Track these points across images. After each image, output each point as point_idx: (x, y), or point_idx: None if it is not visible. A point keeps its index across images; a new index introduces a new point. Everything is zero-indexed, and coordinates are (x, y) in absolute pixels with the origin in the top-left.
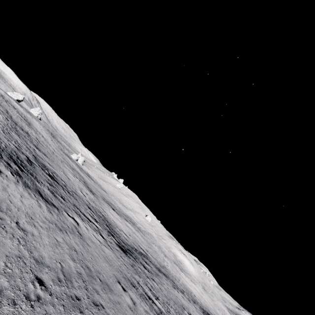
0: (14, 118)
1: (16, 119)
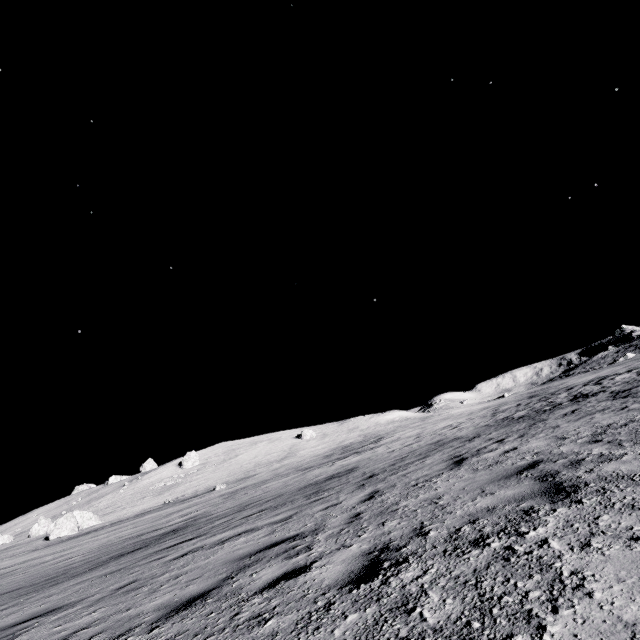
0: None
1: None
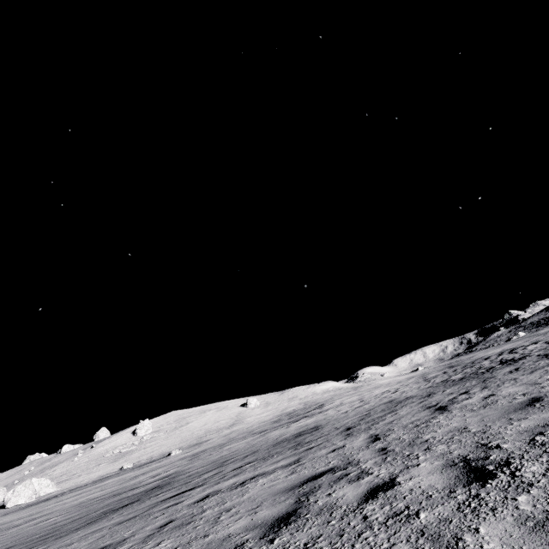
0: None
1: None
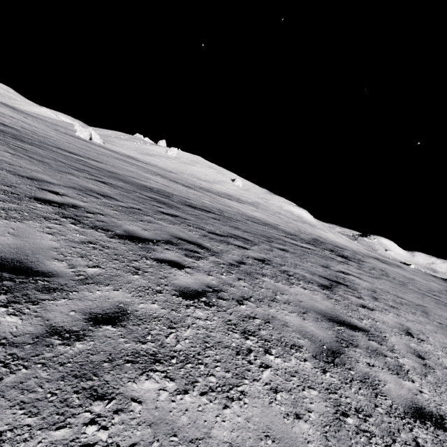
0: None
1: None
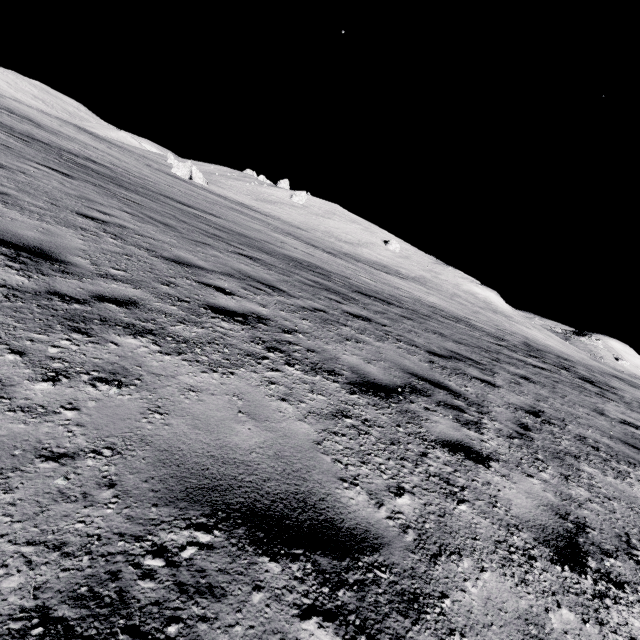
0: (3, 121)
1: (12, 124)
